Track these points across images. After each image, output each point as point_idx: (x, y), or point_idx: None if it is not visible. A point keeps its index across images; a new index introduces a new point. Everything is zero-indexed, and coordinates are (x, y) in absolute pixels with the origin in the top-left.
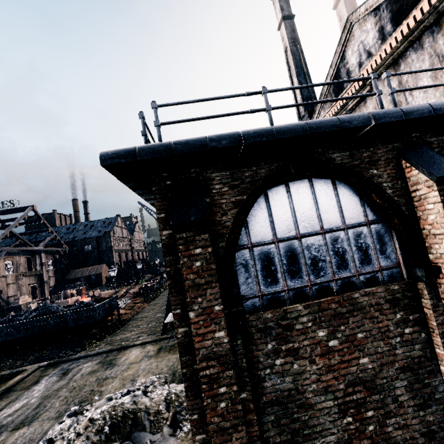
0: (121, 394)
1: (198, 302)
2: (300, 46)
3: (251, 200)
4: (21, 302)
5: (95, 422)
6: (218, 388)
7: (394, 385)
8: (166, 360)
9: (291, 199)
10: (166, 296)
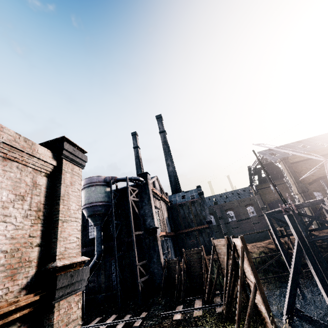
0: None
1: None
2: (139, 159)
3: None
4: None
5: None
6: None
7: None
8: None
9: None
10: None
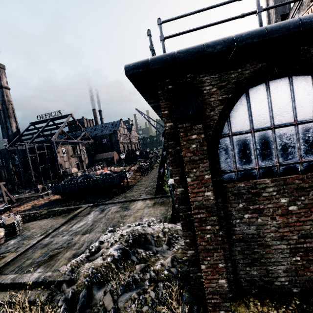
0: (135, 224)
1: (193, 172)
2: None
3: (235, 98)
4: (73, 171)
5: (124, 236)
6: (205, 226)
7: None
8: (159, 209)
9: (269, 96)
10: (154, 173)
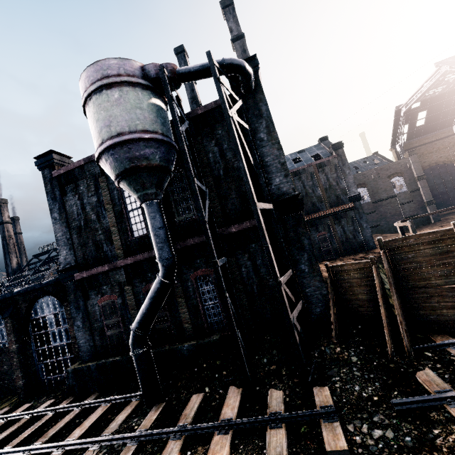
0: None
1: None
2: (198, 103)
3: None
4: None
5: None
6: None
7: (12, 374)
8: None
9: None
10: None
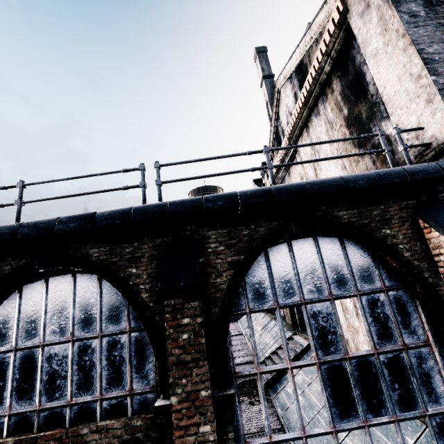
0: None
1: None
2: None
3: None
4: None
5: None
6: None
7: None
8: None
9: (46, 297)
10: None
